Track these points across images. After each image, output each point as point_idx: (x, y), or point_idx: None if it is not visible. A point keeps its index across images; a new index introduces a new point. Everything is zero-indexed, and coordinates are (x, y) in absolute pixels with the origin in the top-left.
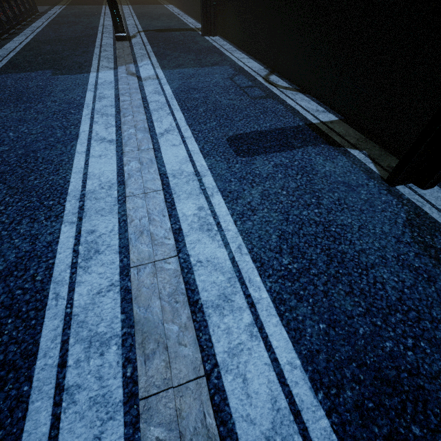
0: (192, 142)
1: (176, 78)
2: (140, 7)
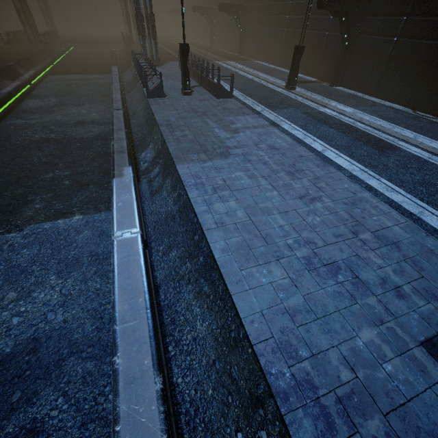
0: (435, 141)
1: (370, 113)
2: (242, 63)
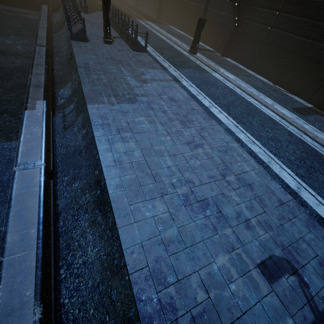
0: (285, 109)
1: (246, 81)
2: (158, 25)
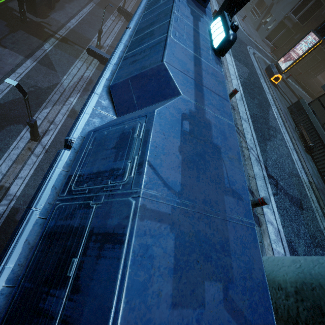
0: (134, 4)
1: None
2: None
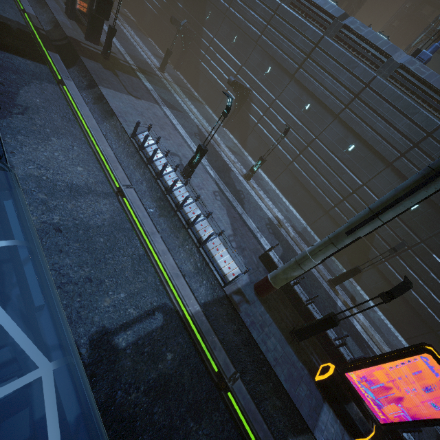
0: None
1: None
2: None
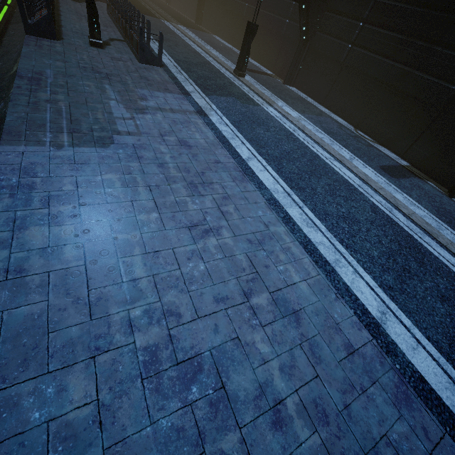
0: (368, 167)
1: (314, 122)
2: (195, 32)
